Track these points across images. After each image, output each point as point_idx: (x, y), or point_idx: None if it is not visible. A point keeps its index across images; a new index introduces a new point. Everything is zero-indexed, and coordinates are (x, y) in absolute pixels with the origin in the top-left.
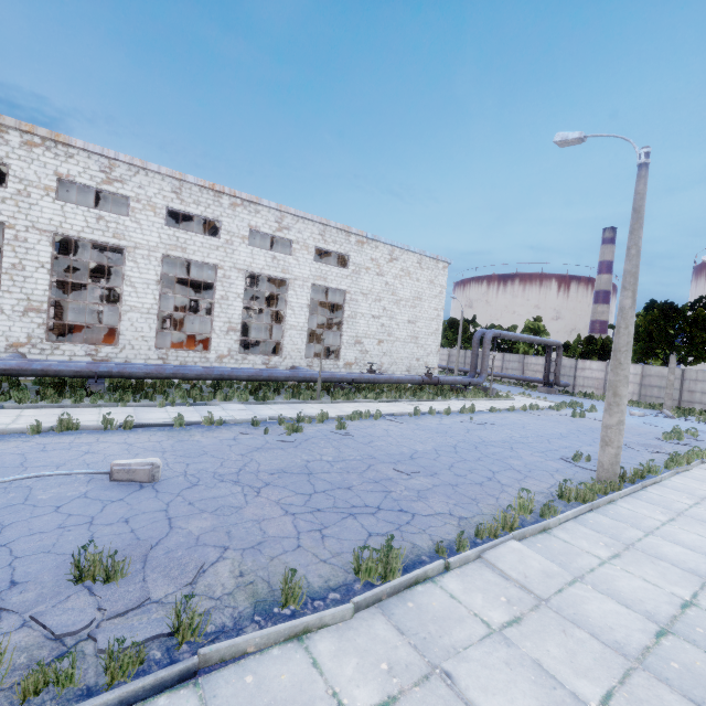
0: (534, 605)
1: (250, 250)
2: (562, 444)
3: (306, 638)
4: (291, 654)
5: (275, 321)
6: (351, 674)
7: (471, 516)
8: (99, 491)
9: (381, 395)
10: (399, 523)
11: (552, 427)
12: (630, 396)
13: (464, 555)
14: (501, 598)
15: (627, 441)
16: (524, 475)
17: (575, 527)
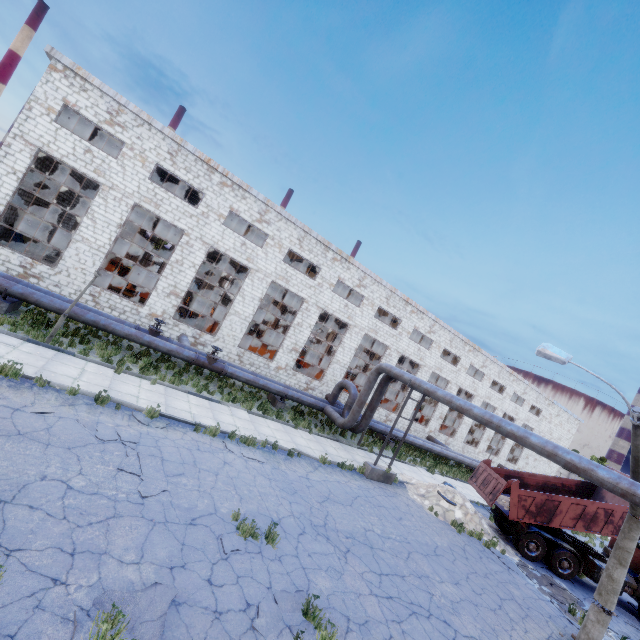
0: None
1: (509, 402)
2: None
3: None
4: None
5: None
6: None
7: None
8: None
9: None
10: None
11: None
12: None
13: None
14: None
15: None
16: None
17: None
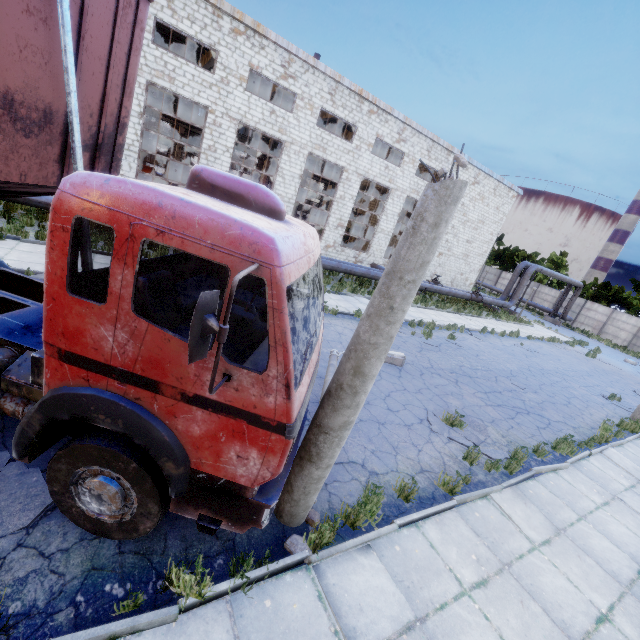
0: (637, 481)
1: (371, 158)
2: (593, 382)
3: (556, 472)
4: (557, 477)
5: None
6: (585, 490)
7: (577, 427)
8: (384, 368)
9: (445, 306)
10: (546, 423)
11: (577, 364)
12: (620, 342)
13: (596, 451)
14: (621, 475)
15: (633, 388)
16: (586, 404)
17: (634, 447)
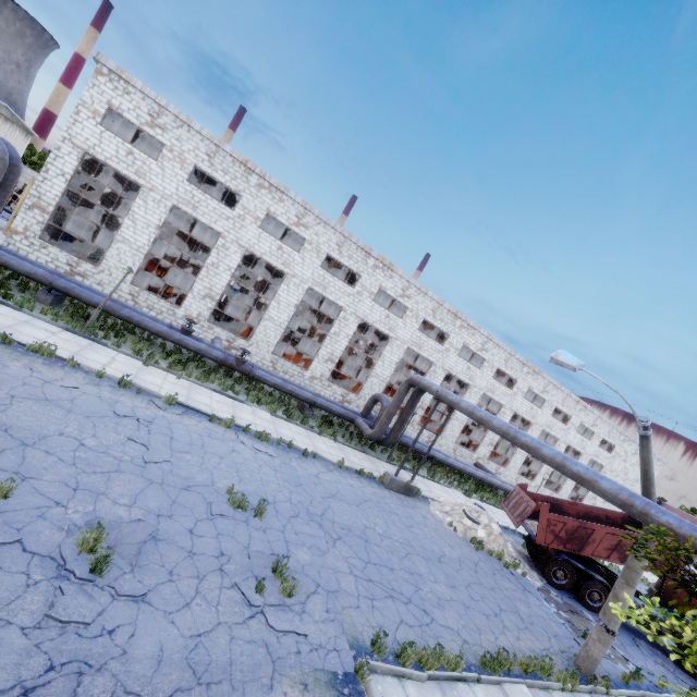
0: None
1: (575, 434)
2: None
3: None
4: None
5: None
6: None
7: None
8: None
9: None
10: None
11: None
12: None
13: None
14: None
15: None
16: None
17: None
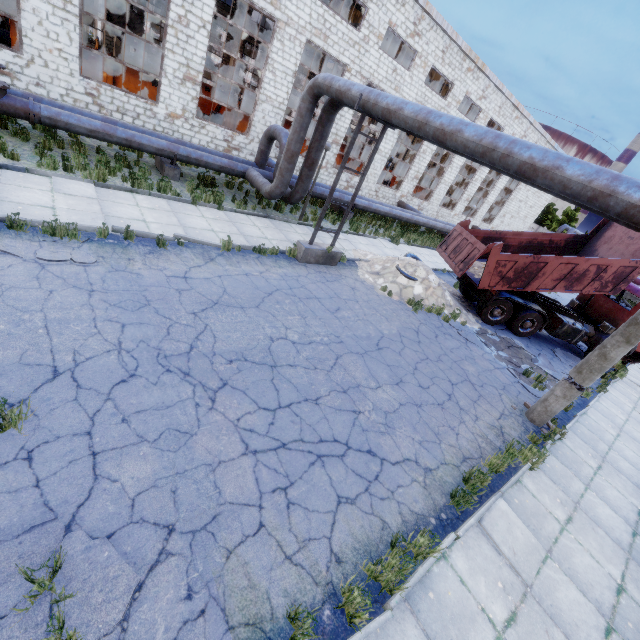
0: None
1: None
2: None
3: None
4: None
5: (429, 165)
6: None
7: None
8: None
9: None
10: None
11: None
12: None
13: None
14: None
15: None
16: None
17: None
